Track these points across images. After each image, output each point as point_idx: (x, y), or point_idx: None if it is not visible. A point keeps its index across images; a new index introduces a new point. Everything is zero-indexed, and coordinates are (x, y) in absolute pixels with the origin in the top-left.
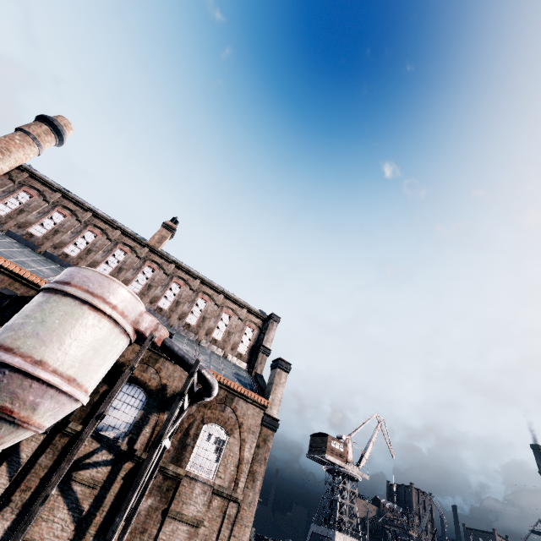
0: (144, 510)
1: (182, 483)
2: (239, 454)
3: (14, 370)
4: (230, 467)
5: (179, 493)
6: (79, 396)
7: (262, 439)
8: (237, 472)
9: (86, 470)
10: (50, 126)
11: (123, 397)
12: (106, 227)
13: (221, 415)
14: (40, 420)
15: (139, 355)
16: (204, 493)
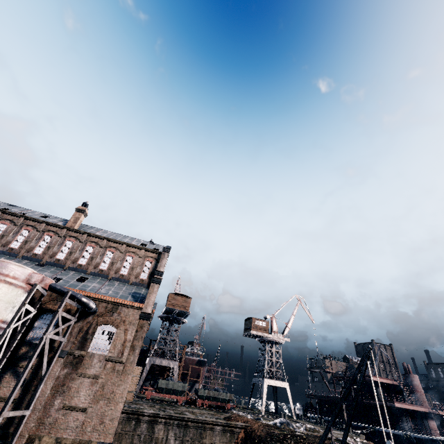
0: (63, 375)
1: (85, 358)
2: (124, 338)
3: None
4: (118, 345)
5: (83, 364)
6: None
7: (139, 327)
8: (122, 347)
9: (25, 361)
10: None
11: (44, 321)
12: (35, 224)
13: (110, 318)
14: None
15: (28, 297)
16: (100, 361)
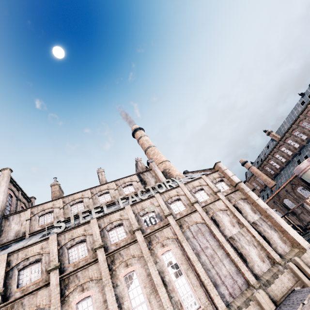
0: None
1: None
2: None
3: None
4: None
5: None
6: None
7: None
8: None
9: None
10: (244, 164)
11: None
12: (273, 152)
13: None
14: None
15: None
16: None
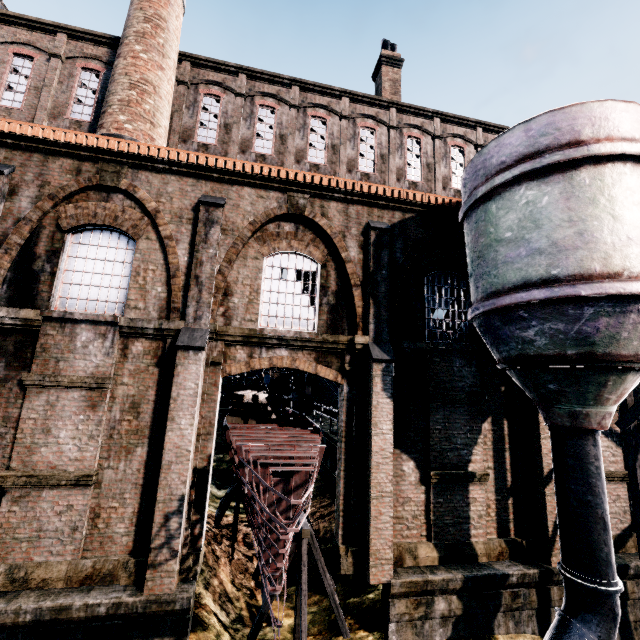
0: None
1: None
2: None
3: None
4: None
5: None
6: None
7: None
8: None
9: None
10: None
11: None
12: (327, 101)
13: None
14: None
15: None
16: None
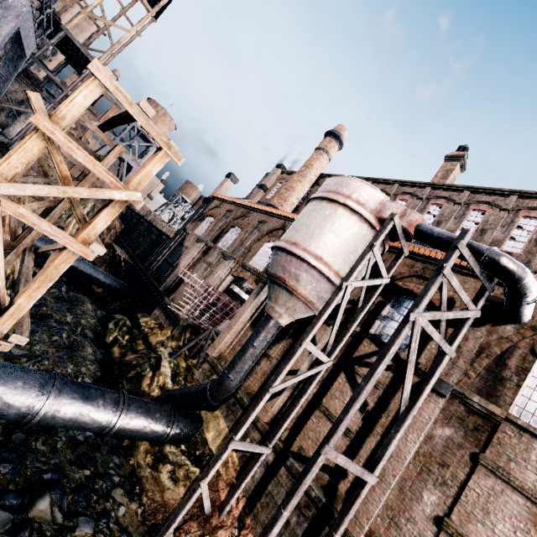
0: (440, 439)
1: (501, 428)
2: None
3: (282, 251)
4: None
5: (498, 440)
6: (328, 274)
7: None
8: None
9: (367, 368)
10: (330, 136)
11: (400, 310)
12: (384, 187)
13: None
14: (304, 292)
15: (378, 235)
16: None
